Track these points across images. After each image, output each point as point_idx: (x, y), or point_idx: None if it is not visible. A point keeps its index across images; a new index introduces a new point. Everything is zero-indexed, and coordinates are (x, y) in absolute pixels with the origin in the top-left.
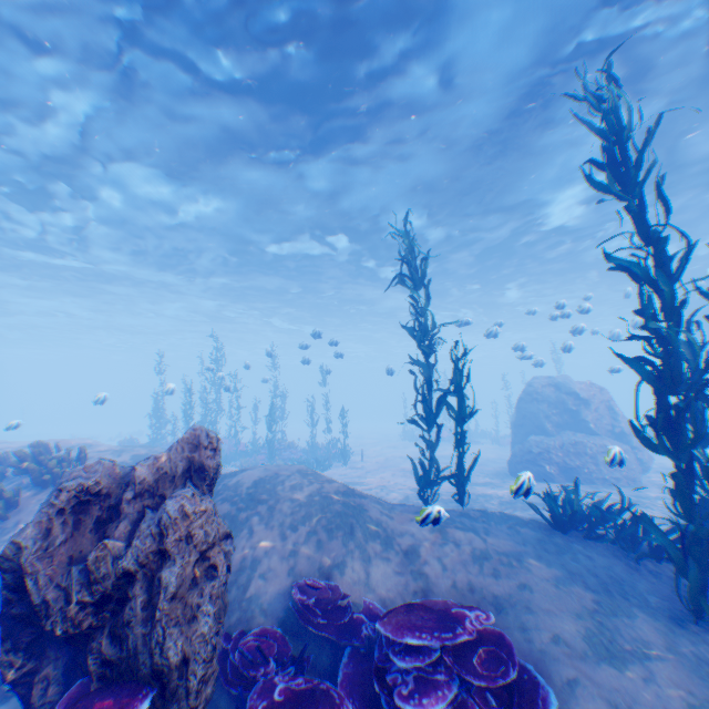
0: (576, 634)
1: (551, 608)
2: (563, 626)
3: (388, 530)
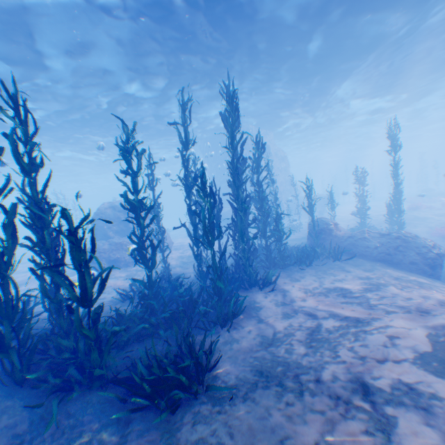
0: None
1: None
2: None
3: None
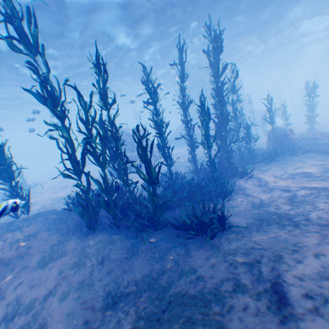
0: (37, 261)
1: (34, 253)
2: (33, 260)
3: None
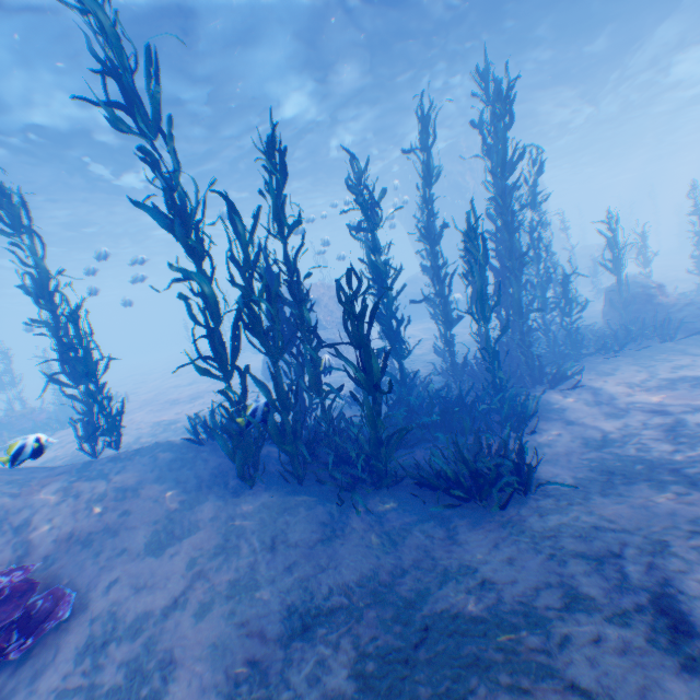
0: (143, 539)
1: (137, 524)
2: (136, 537)
3: (1, 510)
